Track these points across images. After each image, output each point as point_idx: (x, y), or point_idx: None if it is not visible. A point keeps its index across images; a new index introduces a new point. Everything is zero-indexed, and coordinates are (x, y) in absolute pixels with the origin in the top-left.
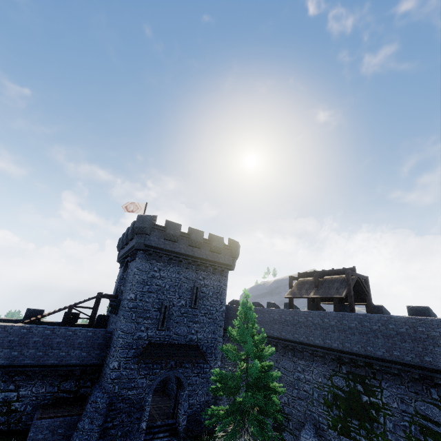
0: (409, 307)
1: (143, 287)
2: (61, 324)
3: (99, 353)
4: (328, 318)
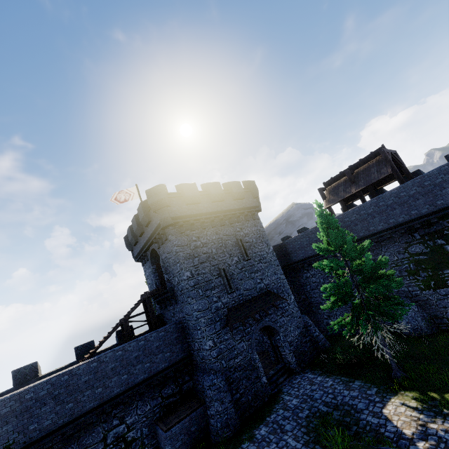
0: (447, 156)
1: (193, 261)
2: (120, 344)
3: (181, 346)
4: (382, 200)
